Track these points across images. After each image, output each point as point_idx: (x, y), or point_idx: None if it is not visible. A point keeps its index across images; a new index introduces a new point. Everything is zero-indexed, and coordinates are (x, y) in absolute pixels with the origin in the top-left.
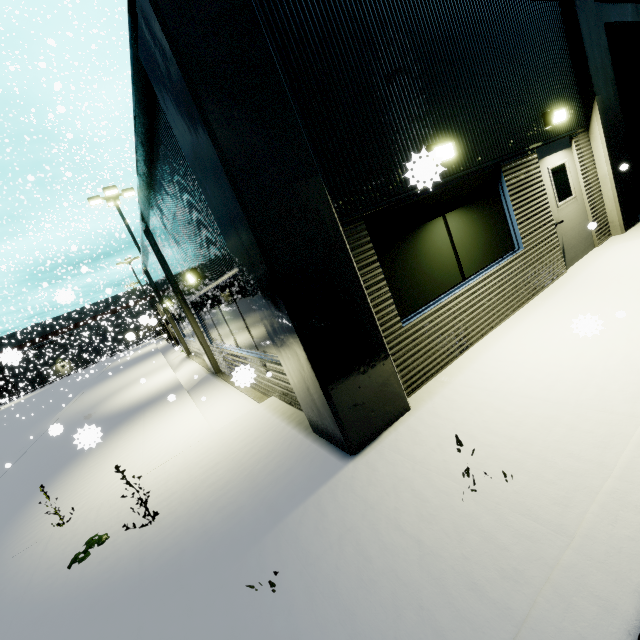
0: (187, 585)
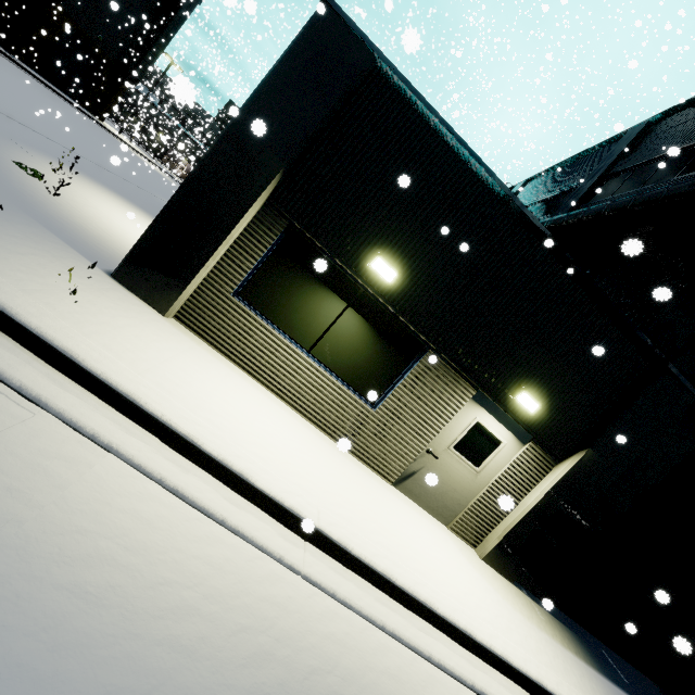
0: None
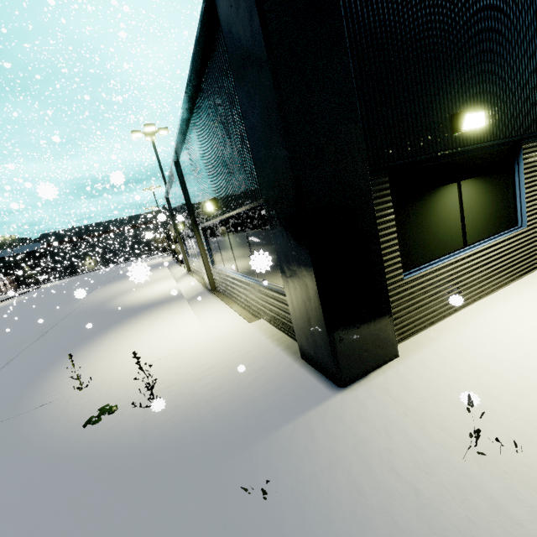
0: (183, 470)
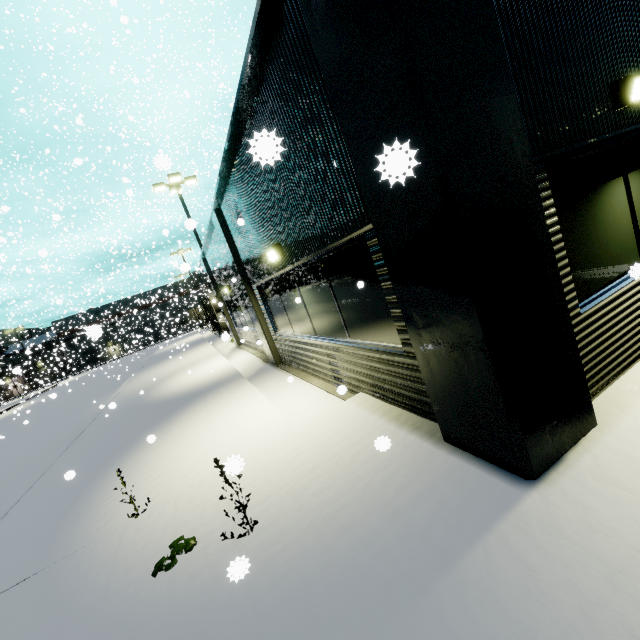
0: None
